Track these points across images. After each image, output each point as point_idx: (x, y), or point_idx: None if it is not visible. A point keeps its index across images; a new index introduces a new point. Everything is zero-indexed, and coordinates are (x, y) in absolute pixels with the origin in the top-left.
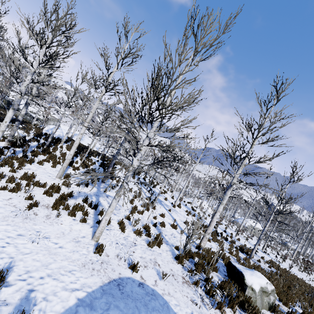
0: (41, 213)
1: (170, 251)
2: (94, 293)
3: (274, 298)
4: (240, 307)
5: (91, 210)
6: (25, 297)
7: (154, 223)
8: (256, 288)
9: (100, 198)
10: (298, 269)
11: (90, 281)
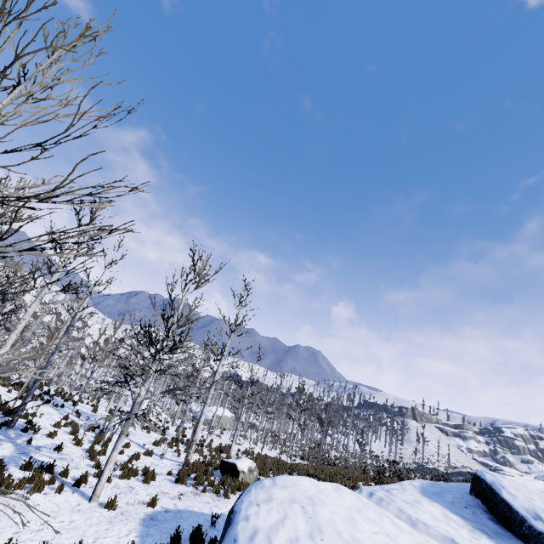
0: None
1: (166, 479)
2: (142, 530)
3: (257, 472)
4: (238, 490)
5: (45, 476)
6: None
7: (130, 459)
8: (246, 470)
9: (34, 456)
10: (268, 449)
11: (130, 526)
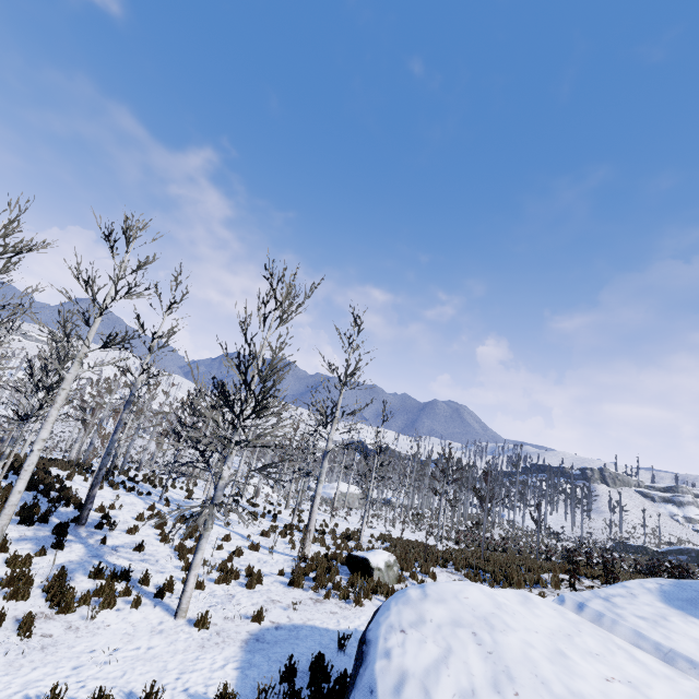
0: (53, 629)
1: (276, 581)
2: (244, 657)
3: (398, 568)
4: (373, 593)
5: (121, 585)
6: (188, 695)
7: (229, 556)
8: (382, 566)
9: (108, 559)
10: (410, 531)
11: (228, 653)
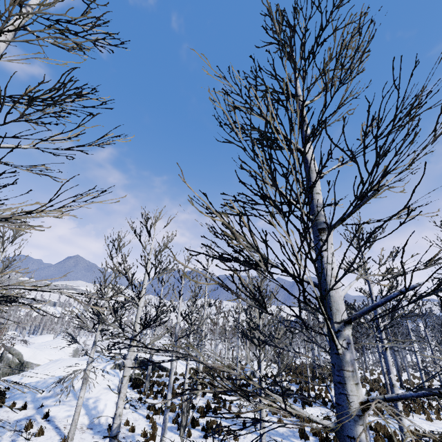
0: None
1: None
2: None
3: None
4: None
5: None
6: None
7: None
8: None
9: None
10: None
11: None
